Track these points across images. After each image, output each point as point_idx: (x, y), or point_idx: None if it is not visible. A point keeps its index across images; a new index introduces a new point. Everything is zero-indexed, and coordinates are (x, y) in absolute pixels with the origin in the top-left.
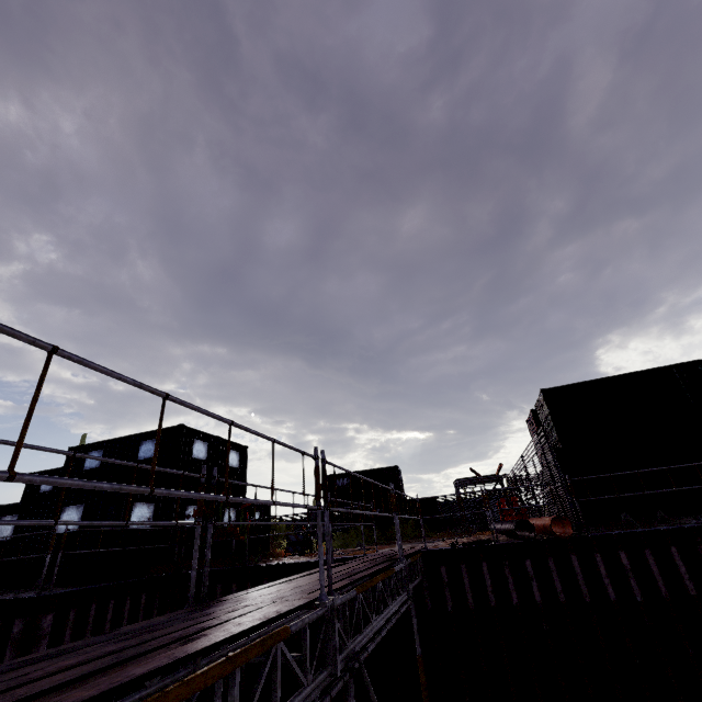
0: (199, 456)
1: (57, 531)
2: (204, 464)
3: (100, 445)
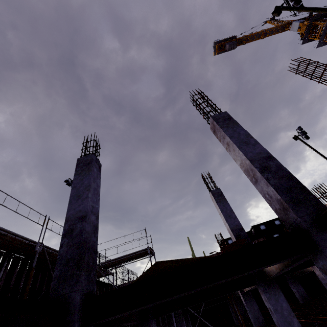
0: None
1: None
2: None
3: (261, 224)
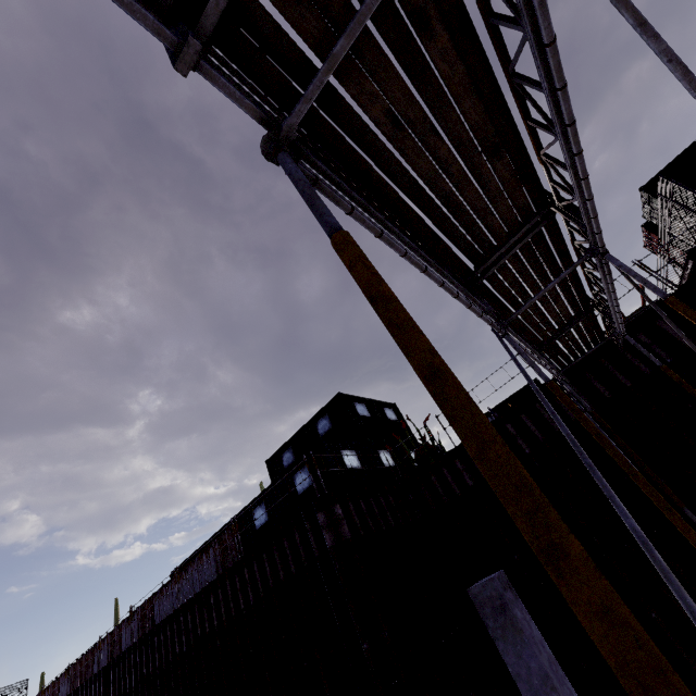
0: (364, 415)
1: (298, 493)
2: (371, 420)
3: (287, 446)
